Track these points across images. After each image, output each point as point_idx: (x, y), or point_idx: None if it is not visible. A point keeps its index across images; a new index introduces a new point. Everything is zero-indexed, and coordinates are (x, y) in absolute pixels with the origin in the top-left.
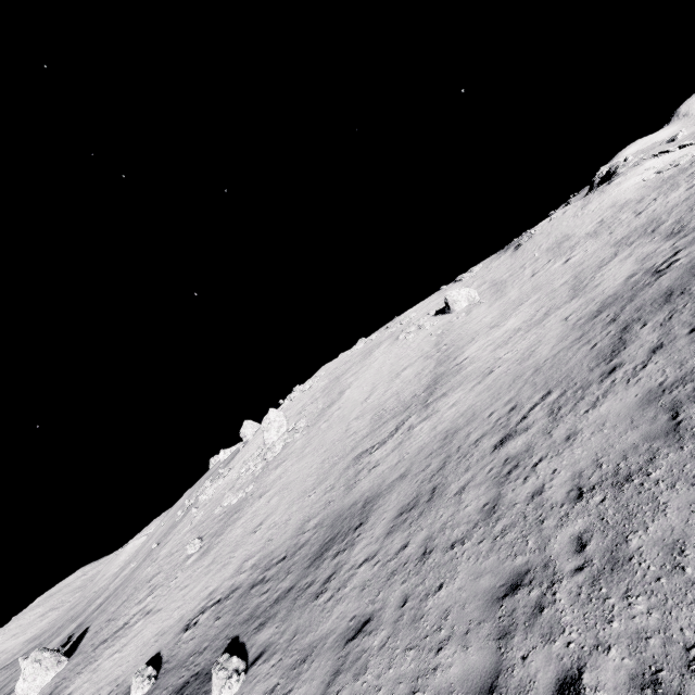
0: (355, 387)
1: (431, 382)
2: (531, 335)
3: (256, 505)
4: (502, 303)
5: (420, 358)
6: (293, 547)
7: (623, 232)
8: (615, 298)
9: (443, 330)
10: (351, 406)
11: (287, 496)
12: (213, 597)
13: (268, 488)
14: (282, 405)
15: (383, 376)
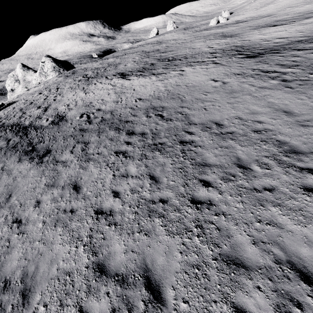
0: None
1: None
2: None
3: (271, 6)
4: None
5: None
6: (263, 16)
7: None
8: None
9: None
10: None
11: (274, 7)
12: (251, 17)
13: (276, 3)
14: None
15: None
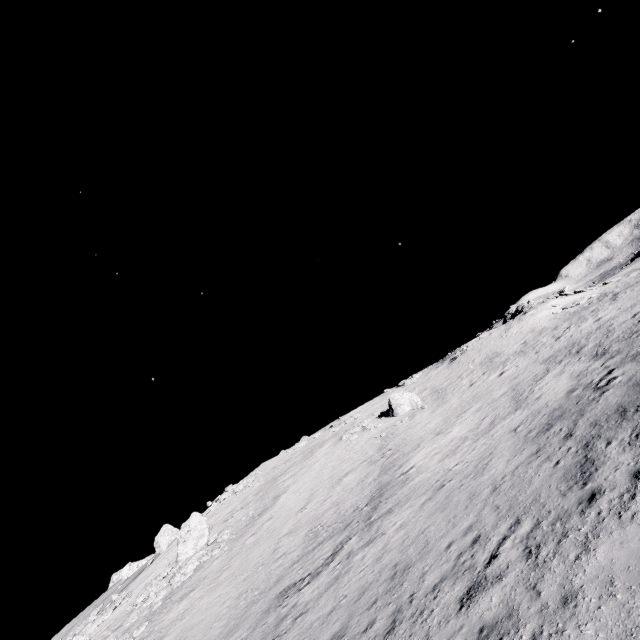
0: (292, 491)
1: (375, 493)
2: (480, 445)
3: None
4: (444, 409)
5: (364, 463)
6: None
7: (549, 352)
8: (562, 411)
9: (387, 433)
10: (284, 516)
11: None
12: None
13: (163, 633)
14: (209, 508)
15: (324, 480)
